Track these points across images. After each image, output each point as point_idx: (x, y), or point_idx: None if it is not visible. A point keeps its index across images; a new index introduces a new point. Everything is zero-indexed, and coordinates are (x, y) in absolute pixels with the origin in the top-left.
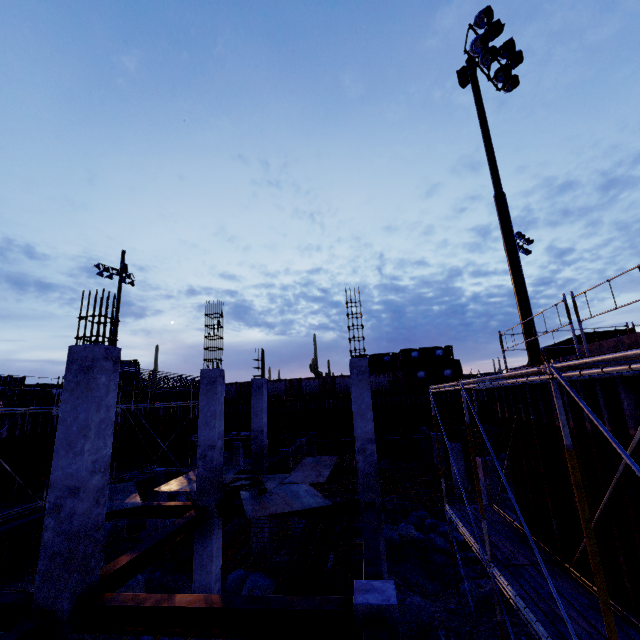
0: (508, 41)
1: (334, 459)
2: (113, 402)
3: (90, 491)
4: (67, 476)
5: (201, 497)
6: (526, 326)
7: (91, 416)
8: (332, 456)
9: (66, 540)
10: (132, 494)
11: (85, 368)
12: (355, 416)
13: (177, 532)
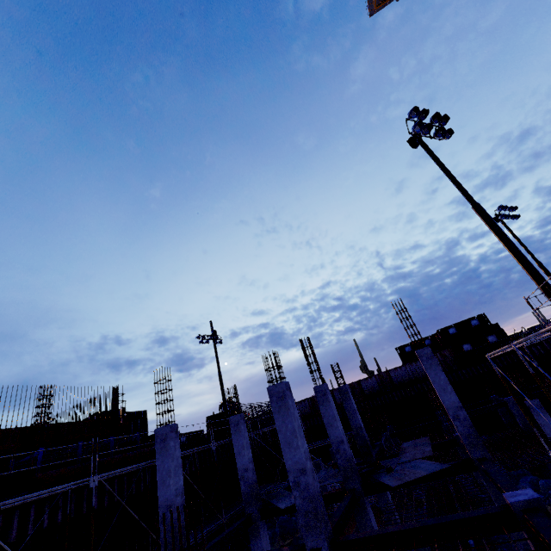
0: (434, 115)
1: (427, 439)
2: (297, 415)
3: (309, 470)
4: (295, 463)
5: (347, 482)
6: (543, 288)
7: (294, 424)
8: (423, 437)
9: (310, 502)
10: (291, 495)
11: (280, 397)
12: (439, 392)
13: (347, 507)
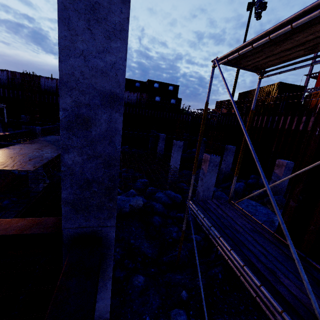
0: None
1: None
2: None
3: None
4: None
5: None
6: None
7: None
8: None
9: None
10: None
11: None
12: (65, 3)
13: None
